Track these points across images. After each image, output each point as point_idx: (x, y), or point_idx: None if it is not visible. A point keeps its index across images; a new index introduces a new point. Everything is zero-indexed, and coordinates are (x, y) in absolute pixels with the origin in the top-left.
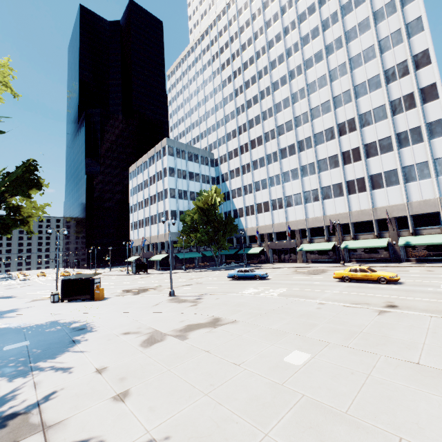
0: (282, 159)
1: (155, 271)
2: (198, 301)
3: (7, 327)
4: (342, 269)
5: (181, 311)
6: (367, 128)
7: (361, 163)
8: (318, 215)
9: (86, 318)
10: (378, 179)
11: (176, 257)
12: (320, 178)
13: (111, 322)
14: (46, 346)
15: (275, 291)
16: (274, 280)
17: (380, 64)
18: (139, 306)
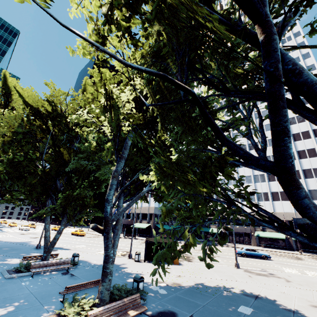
0: (238, 168)
1: (139, 237)
2: (279, 277)
3: (169, 285)
4: (309, 257)
5: (297, 287)
6: (303, 159)
7: (301, 180)
8: (269, 211)
9: (222, 283)
10: (316, 193)
11: (155, 227)
12: (269, 185)
13: (264, 292)
14: (278, 313)
15: (315, 274)
16: (278, 261)
17: (309, 125)
18: (238, 276)
